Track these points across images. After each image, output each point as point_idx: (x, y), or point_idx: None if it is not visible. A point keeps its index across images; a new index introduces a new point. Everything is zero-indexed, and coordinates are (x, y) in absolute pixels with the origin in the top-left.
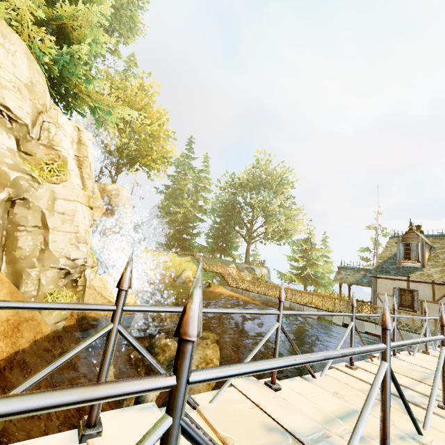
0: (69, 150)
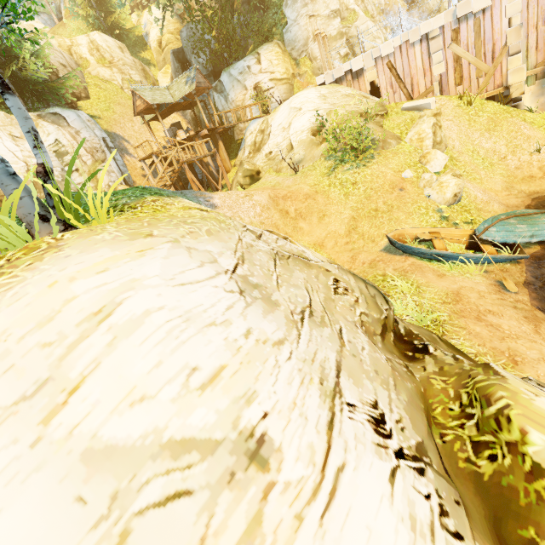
0: (353, 2)
